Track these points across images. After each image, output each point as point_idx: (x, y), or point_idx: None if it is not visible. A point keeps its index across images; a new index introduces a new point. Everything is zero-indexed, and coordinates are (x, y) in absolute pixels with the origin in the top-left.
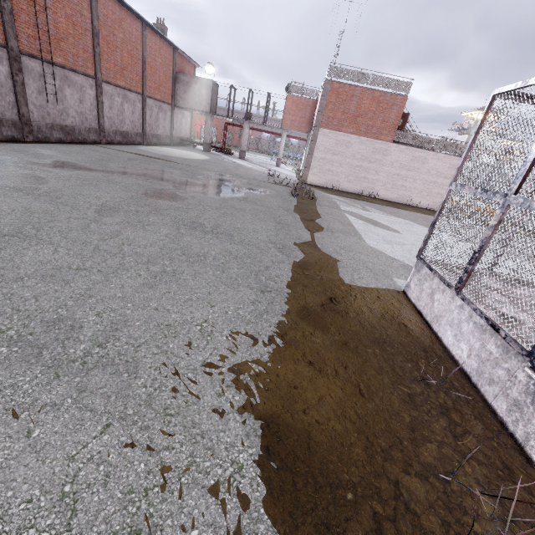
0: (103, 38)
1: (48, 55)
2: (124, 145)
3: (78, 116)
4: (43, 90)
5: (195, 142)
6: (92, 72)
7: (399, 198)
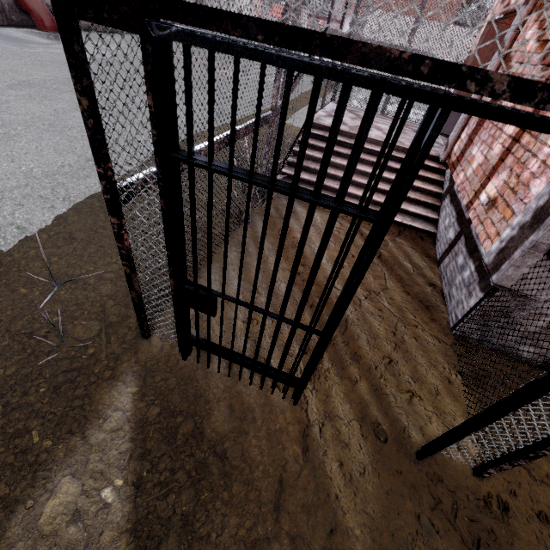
0: None
1: None
2: None
3: None
4: None
5: None
6: None
7: None
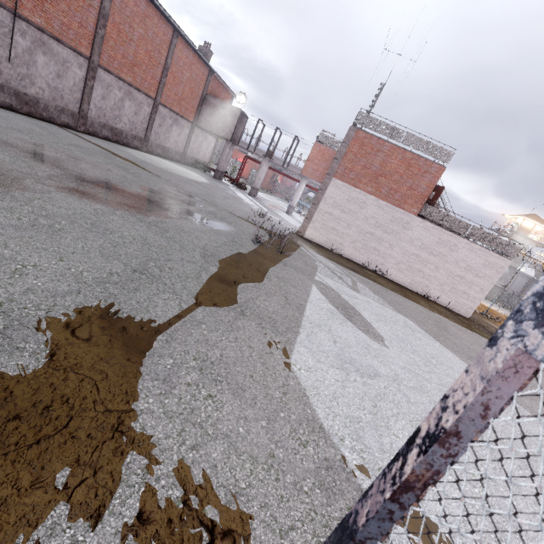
0: (114, 24)
1: (20, 8)
2: (108, 141)
3: (49, 90)
4: (0, 43)
5: (209, 167)
6: (87, 51)
7: (414, 285)
